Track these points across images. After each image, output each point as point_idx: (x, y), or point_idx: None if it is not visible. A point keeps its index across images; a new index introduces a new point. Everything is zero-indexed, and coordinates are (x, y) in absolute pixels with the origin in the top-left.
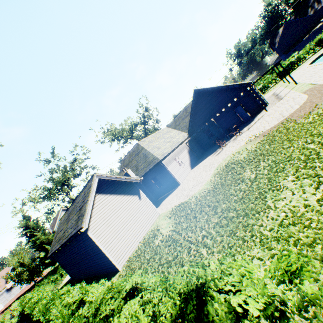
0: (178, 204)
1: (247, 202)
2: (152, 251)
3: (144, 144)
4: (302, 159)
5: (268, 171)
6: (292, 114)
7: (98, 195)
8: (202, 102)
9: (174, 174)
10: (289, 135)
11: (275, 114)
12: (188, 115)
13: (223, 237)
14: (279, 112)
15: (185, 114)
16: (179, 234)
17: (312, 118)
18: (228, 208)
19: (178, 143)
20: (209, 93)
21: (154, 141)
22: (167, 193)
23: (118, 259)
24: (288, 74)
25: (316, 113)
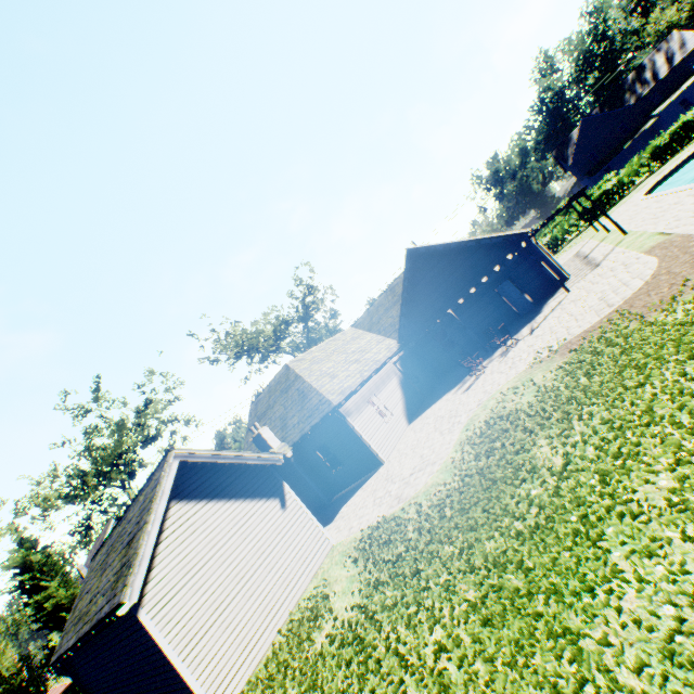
0: (376, 521)
1: (551, 545)
2: (305, 672)
3: (301, 367)
4: (685, 424)
5: (597, 450)
6: (630, 300)
7: (177, 503)
8: (425, 274)
9: (368, 438)
10: (635, 353)
11: (590, 300)
12: (398, 301)
13: (495, 667)
14: (599, 295)
15: (391, 300)
16: (376, 625)
17: (683, 313)
18: (503, 556)
19: (377, 363)
20: (440, 255)
21: (323, 360)
22: (354, 484)
23: (217, 688)
24: (605, 214)
25: (692, 301)
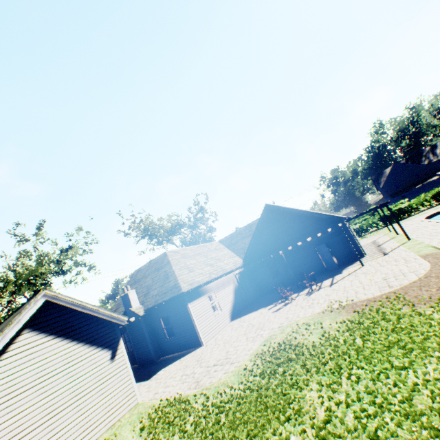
0: (174, 397)
1: None
2: None
3: (174, 257)
4: None
5: (357, 420)
6: (406, 287)
7: (29, 332)
8: (273, 223)
9: (198, 322)
10: (404, 334)
11: (376, 276)
12: (251, 234)
13: None
14: (383, 275)
15: (247, 232)
16: None
17: None
18: None
19: (223, 270)
20: (285, 214)
21: (190, 257)
22: (178, 353)
23: None
24: (398, 222)
25: None
